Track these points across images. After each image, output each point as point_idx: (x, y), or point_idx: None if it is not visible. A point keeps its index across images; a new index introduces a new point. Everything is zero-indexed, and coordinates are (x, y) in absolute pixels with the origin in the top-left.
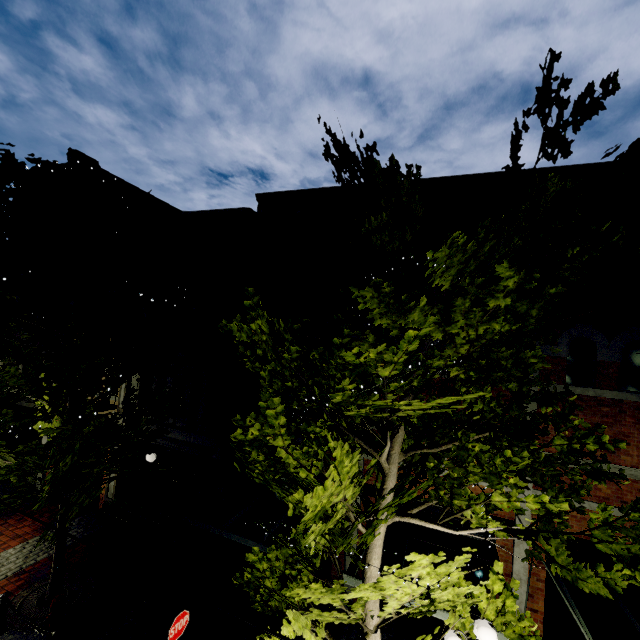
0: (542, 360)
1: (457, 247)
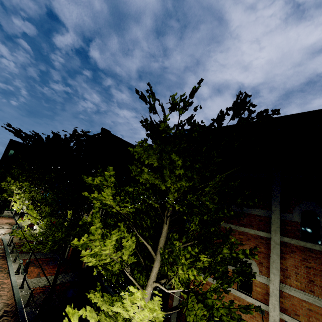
0: (211, 202)
1: (146, 147)
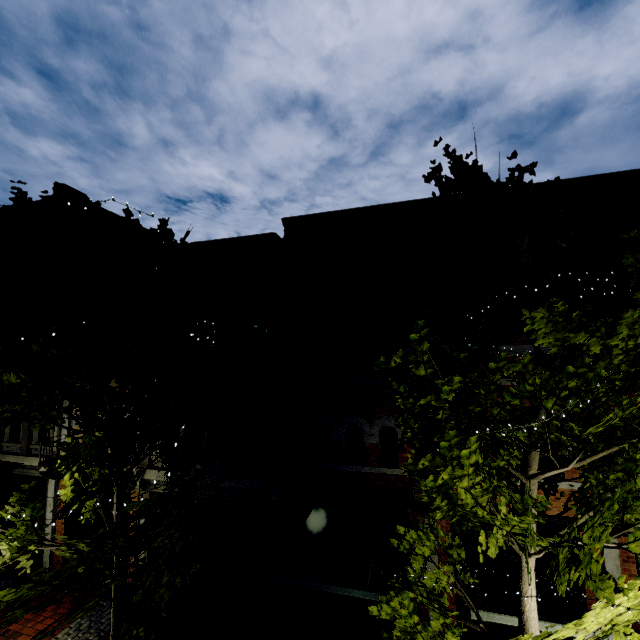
0: None
1: None
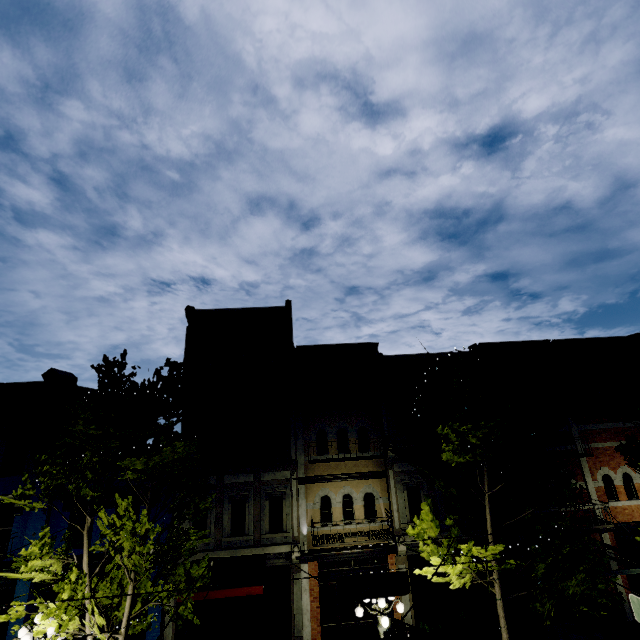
0: None
1: None
